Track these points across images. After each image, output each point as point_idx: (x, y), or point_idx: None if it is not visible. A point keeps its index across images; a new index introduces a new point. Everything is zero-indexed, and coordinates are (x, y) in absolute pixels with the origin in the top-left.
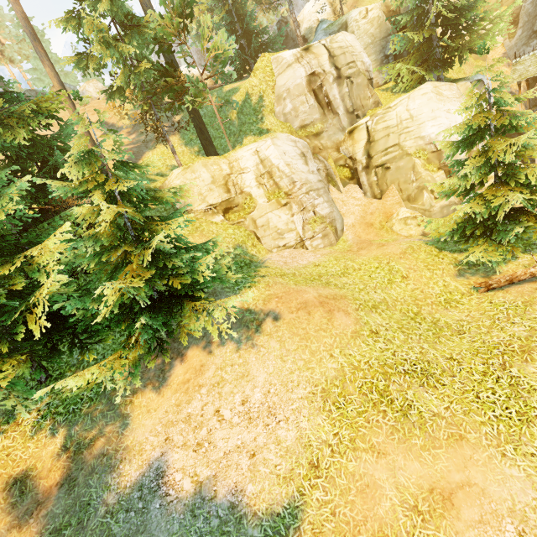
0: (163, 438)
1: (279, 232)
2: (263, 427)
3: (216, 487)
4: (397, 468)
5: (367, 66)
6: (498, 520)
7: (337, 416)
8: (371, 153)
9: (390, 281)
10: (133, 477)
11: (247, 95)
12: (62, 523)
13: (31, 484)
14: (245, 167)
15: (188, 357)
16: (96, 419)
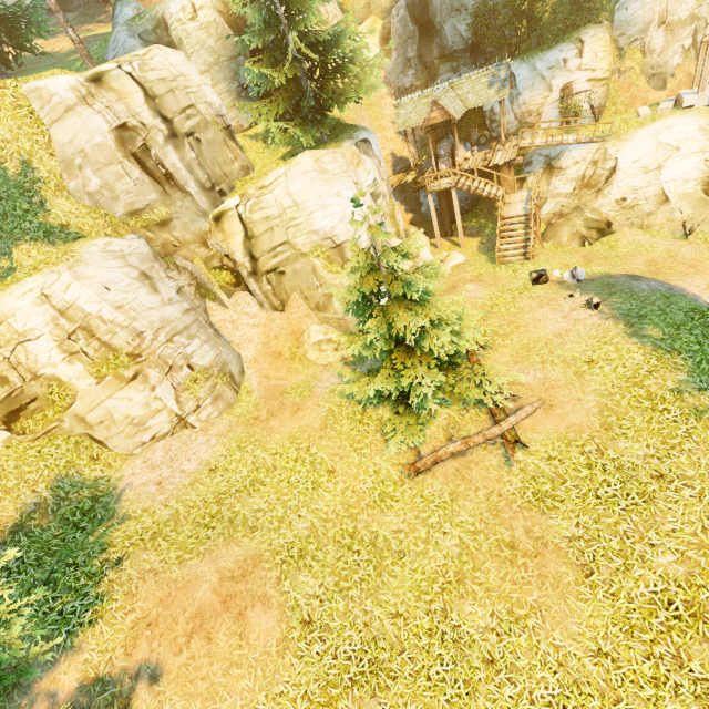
0: None
1: (137, 421)
2: None
3: None
4: None
5: (217, 108)
6: None
7: None
8: (255, 254)
9: (315, 484)
10: None
11: None
12: None
13: None
14: (27, 329)
15: None
16: None
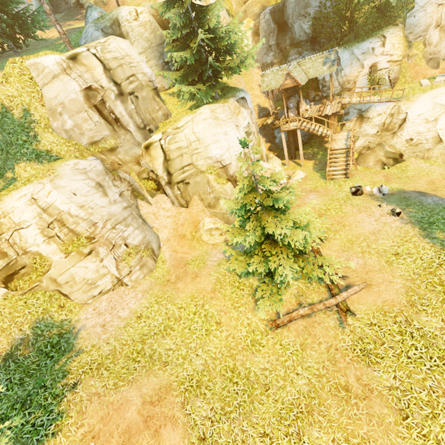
0: None
1: (90, 282)
2: None
3: None
4: None
5: (149, 76)
6: None
7: None
8: (170, 171)
9: (208, 332)
10: None
11: (3, 107)
12: None
13: None
14: (21, 221)
15: None
16: None
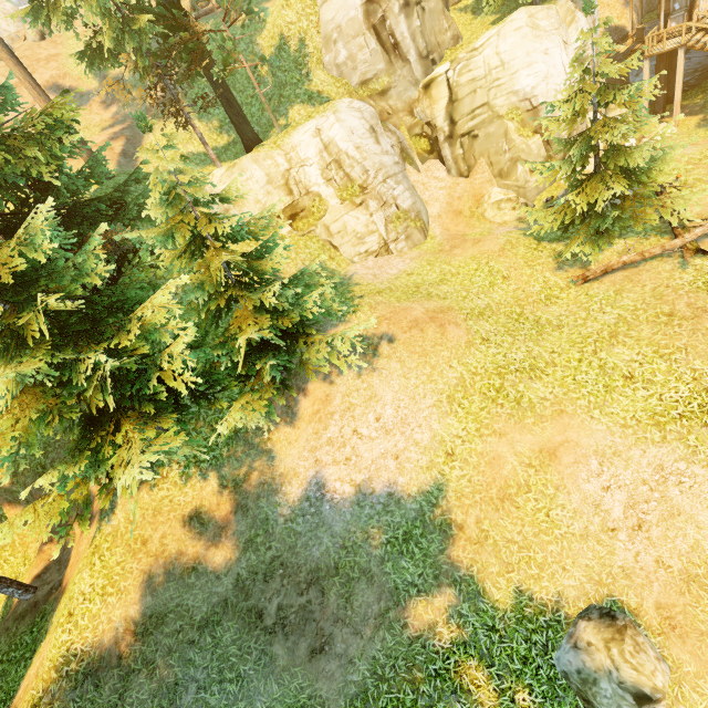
0: (312, 461)
1: (359, 237)
2: (400, 435)
3: (373, 485)
4: (515, 442)
5: None
6: (587, 459)
7: (463, 415)
8: (454, 118)
9: (492, 284)
10: (298, 494)
11: (282, 39)
12: (251, 536)
13: (207, 517)
14: (306, 157)
15: (310, 390)
16: (242, 459)
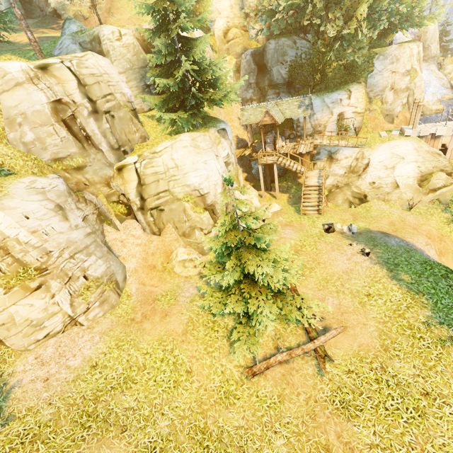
0: None
1: (35, 323)
2: None
3: None
4: None
5: (128, 97)
6: None
7: None
8: (144, 196)
9: (176, 383)
10: None
11: None
12: None
13: None
14: None
15: None
16: None
